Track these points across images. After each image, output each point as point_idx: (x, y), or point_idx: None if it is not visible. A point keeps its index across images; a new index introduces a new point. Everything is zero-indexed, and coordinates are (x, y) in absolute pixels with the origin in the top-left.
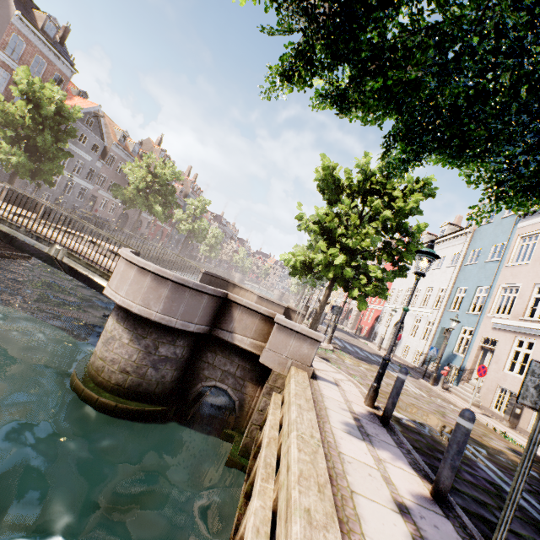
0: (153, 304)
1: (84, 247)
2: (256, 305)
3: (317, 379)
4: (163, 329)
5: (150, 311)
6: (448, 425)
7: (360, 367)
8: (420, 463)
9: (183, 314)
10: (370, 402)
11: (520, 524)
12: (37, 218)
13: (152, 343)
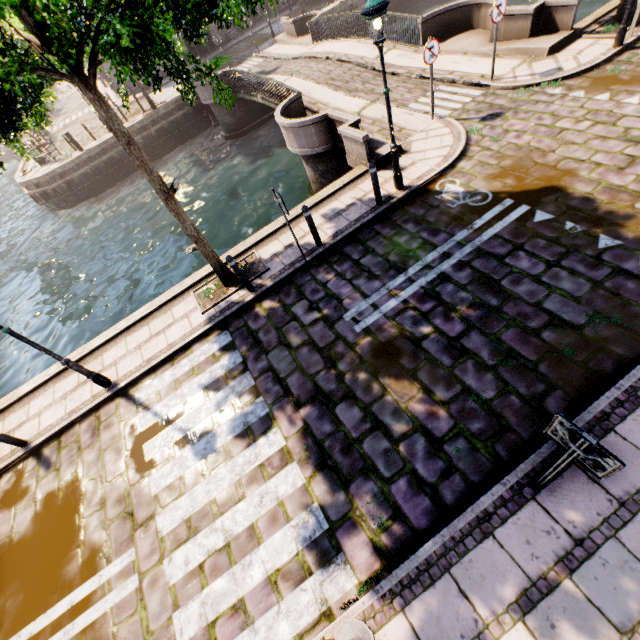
0: (293, 145)
1: (306, 84)
2: (340, 117)
3: (381, 170)
4: (312, 155)
5: (295, 150)
6: (568, 187)
7: (602, 95)
8: (347, 230)
9: (307, 145)
10: (396, 186)
11: (377, 263)
12: (312, 44)
13: (313, 165)
